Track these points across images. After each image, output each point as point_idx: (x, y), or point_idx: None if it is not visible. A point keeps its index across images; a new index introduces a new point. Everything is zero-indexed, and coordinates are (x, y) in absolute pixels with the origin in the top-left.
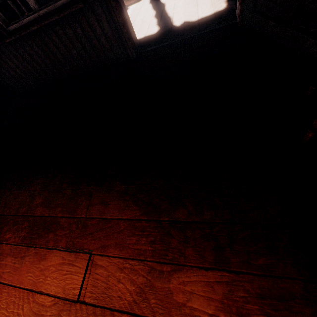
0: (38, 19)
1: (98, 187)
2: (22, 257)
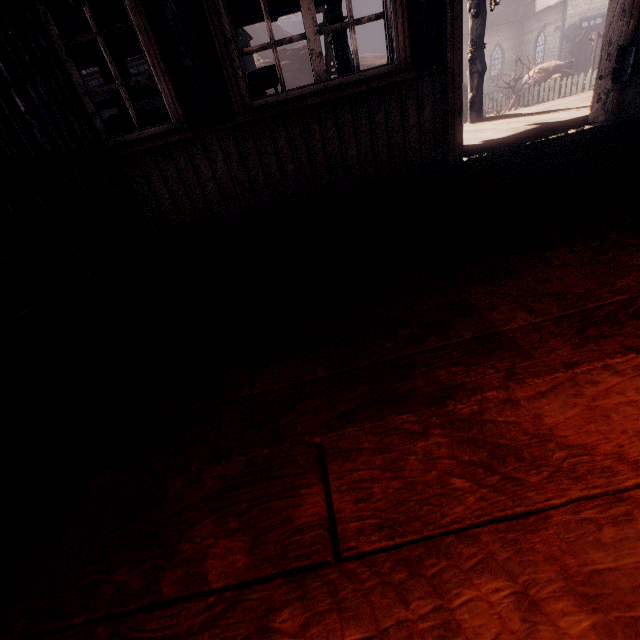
0: (322, 91)
1: None
2: None
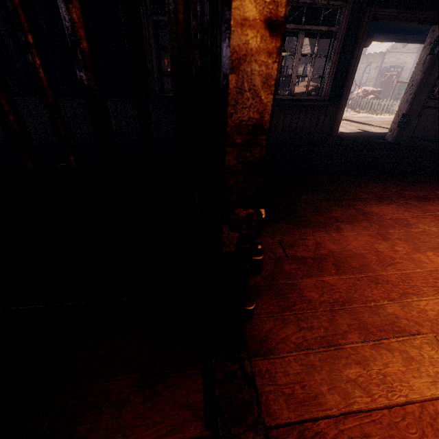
0: (291, 100)
1: (428, 184)
2: (436, 204)
